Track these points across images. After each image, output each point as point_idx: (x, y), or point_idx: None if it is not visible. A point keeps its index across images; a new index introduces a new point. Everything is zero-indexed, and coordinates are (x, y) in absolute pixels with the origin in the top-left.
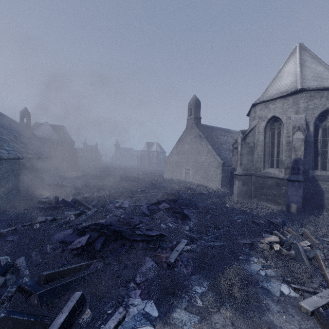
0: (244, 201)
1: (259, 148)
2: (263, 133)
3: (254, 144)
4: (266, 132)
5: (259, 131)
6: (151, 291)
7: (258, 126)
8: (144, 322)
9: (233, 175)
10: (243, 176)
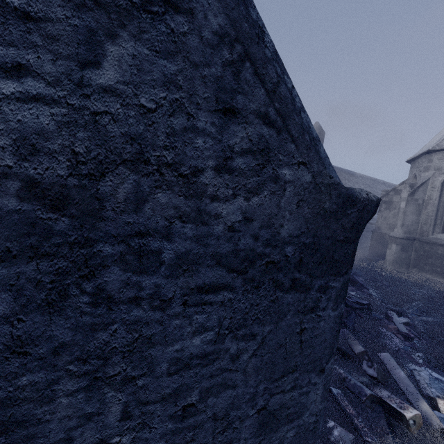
0: (400, 270)
1: (430, 207)
2: (440, 189)
3: (424, 201)
4: (443, 189)
5: (434, 186)
6: (415, 359)
7: (433, 179)
8: (443, 385)
9: (376, 236)
10: (403, 240)
